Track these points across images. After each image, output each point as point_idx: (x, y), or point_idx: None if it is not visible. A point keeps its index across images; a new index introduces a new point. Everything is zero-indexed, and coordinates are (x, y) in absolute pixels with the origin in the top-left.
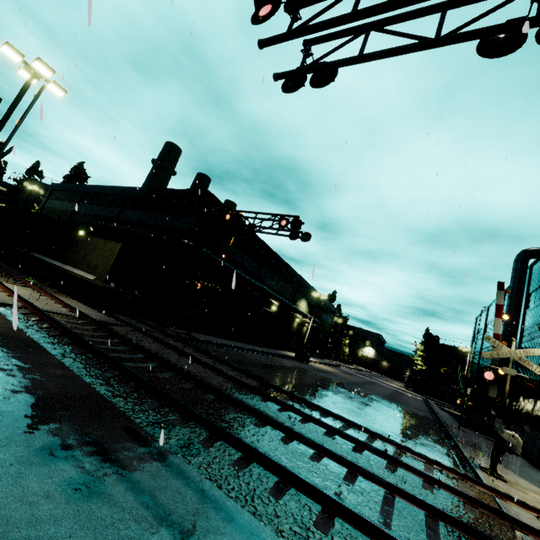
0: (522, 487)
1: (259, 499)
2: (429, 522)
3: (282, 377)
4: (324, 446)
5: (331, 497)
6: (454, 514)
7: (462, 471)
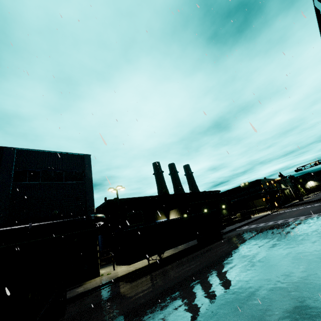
0: None
1: None
2: None
3: None
4: None
5: None
6: None
7: None
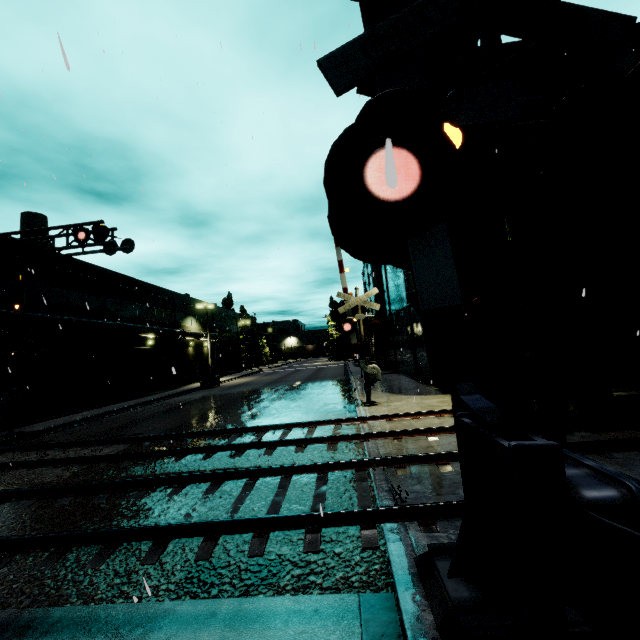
0: (390, 402)
1: (71, 582)
2: (282, 482)
3: (173, 419)
4: (184, 475)
5: (162, 526)
6: (317, 459)
7: (347, 415)
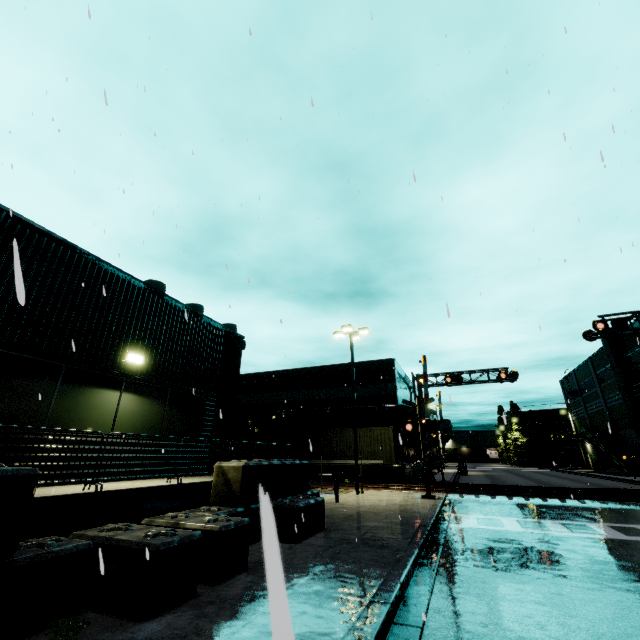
0: None
1: None
2: None
3: None
4: None
5: None
6: None
7: None
